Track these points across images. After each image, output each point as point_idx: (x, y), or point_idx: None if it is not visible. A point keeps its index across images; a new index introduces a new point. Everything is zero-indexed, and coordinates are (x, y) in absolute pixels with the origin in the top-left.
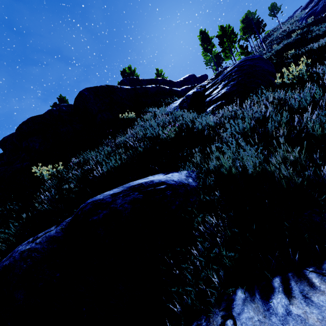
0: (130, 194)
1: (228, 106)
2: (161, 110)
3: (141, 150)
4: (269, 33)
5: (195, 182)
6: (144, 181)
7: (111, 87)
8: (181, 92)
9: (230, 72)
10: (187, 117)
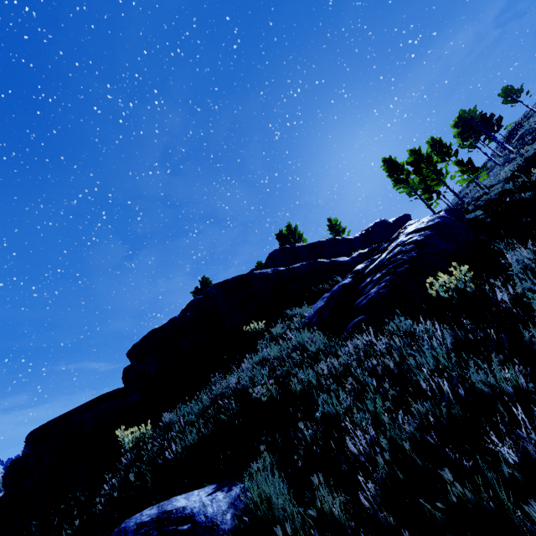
0: (149, 533)
1: (368, 329)
2: (303, 312)
3: (225, 419)
4: (518, 121)
5: (232, 522)
6: (178, 506)
7: (245, 277)
8: (351, 263)
9: (391, 252)
10: (319, 339)
